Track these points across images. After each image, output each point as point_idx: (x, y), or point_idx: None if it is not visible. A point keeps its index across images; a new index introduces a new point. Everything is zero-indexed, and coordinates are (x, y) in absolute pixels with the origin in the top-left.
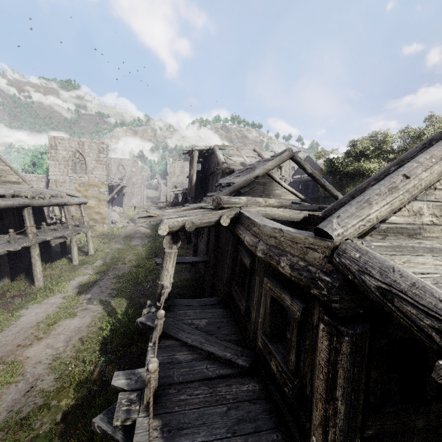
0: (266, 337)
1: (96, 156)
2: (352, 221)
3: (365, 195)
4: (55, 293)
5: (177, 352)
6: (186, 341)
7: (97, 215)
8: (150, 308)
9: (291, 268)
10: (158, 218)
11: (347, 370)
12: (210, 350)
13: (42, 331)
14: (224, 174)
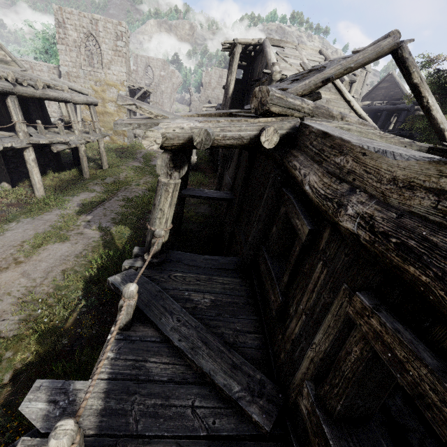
0: (324, 413)
1: (113, 43)
2: None
3: None
4: (53, 208)
5: (152, 356)
6: (171, 337)
7: None
8: (135, 260)
9: None
10: (154, 121)
11: None
12: (205, 368)
13: (23, 254)
14: (272, 82)
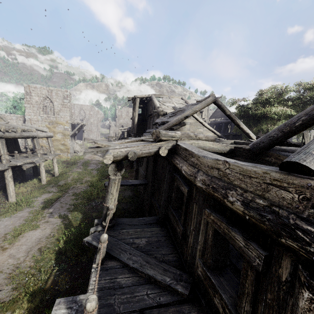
0: (207, 268)
1: (61, 101)
2: None
3: None
4: (24, 207)
5: (119, 275)
6: (128, 263)
7: (63, 146)
8: (97, 227)
9: (244, 205)
10: (104, 148)
11: None
12: (150, 274)
13: (7, 242)
14: (159, 116)
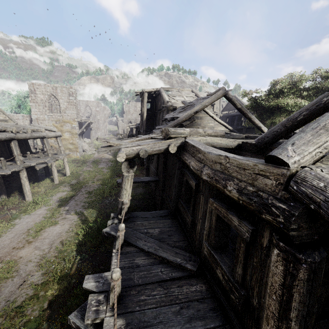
0: (211, 248)
1: (67, 98)
2: (309, 148)
3: (320, 121)
4: (41, 206)
5: (136, 257)
6: (143, 248)
7: (71, 145)
8: (114, 220)
9: (238, 192)
10: (117, 147)
11: (303, 295)
12: (163, 256)
13: (31, 236)
14: (168, 111)
